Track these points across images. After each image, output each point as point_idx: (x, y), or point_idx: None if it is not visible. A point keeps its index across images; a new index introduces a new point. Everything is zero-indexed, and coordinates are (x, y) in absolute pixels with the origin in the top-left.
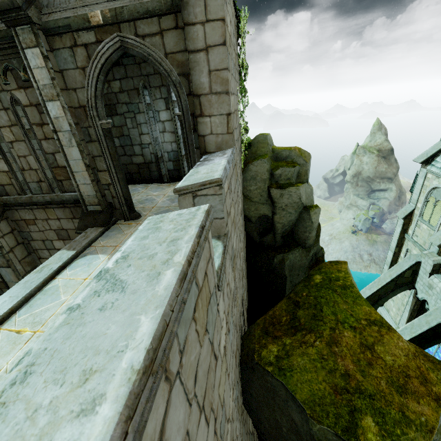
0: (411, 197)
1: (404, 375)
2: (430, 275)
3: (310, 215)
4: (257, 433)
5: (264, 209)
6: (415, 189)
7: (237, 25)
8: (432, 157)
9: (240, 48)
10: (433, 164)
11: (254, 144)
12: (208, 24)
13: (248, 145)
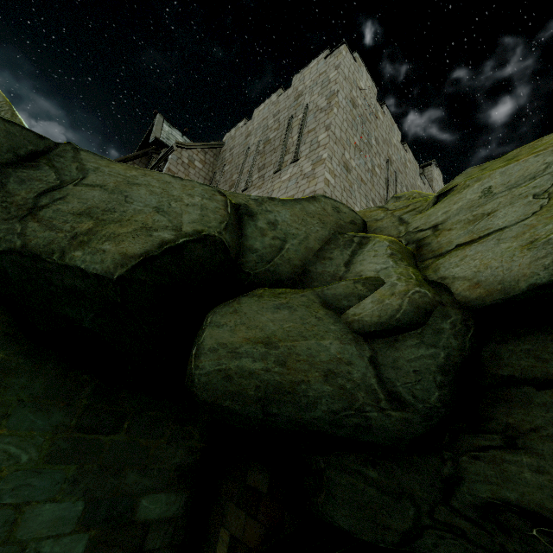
0: None
1: None
2: None
3: None
4: None
5: None
6: None
7: None
8: None
9: None
10: None
11: None
12: (428, 172)
13: None
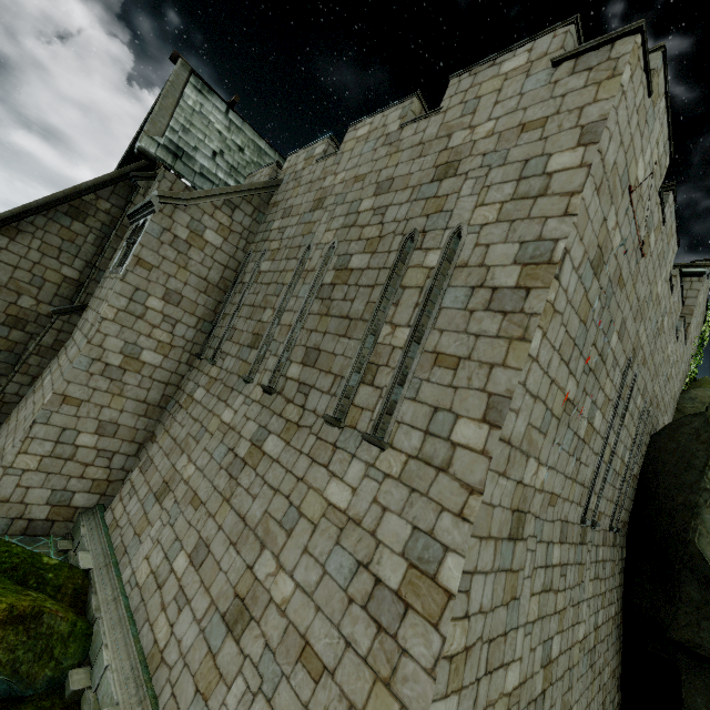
0: None
1: None
2: None
3: None
4: (623, 584)
5: None
6: None
7: (705, 317)
8: None
9: (704, 329)
10: None
11: (700, 381)
12: (689, 290)
13: (693, 379)
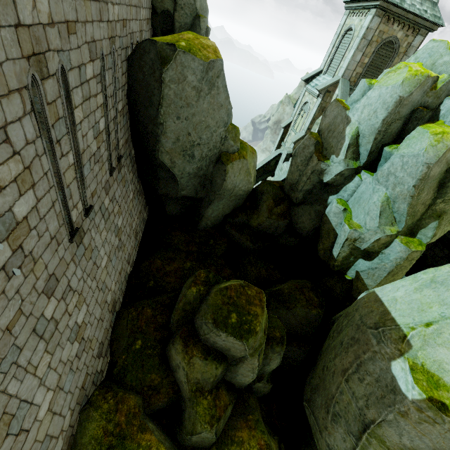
0: (293, 112)
1: (208, 47)
2: (283, 162)
3: (200, 21)
4: (137, 168)
5: (168, 4)
6: (296, 105)
7: None
8: (311, 78)
9: None
10: (310, 83)
11: None
12: None
13: None
